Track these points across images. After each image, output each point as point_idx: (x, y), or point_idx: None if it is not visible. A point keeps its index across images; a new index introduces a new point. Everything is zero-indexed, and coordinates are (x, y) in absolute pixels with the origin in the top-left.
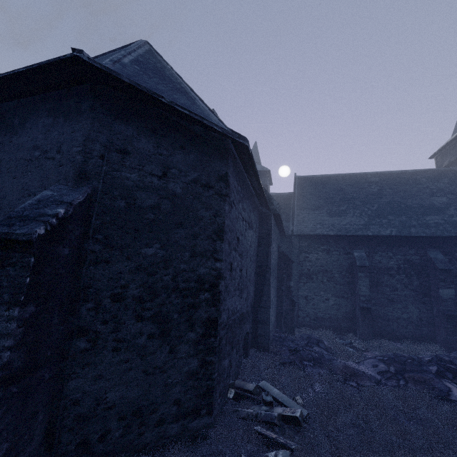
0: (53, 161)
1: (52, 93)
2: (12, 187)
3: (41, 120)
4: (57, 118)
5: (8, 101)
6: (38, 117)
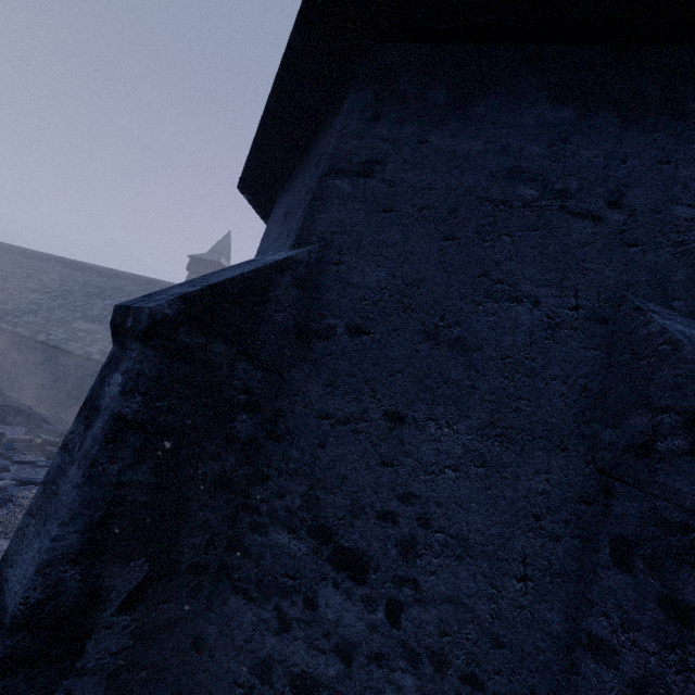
0: (595, 225)
1: (562, 47)
2: (443, 261)
3: (531, 108)
4: (592, 113)
5: (402, 42)
6: (519, 99)
